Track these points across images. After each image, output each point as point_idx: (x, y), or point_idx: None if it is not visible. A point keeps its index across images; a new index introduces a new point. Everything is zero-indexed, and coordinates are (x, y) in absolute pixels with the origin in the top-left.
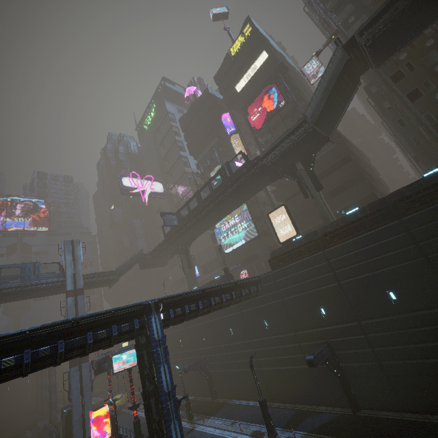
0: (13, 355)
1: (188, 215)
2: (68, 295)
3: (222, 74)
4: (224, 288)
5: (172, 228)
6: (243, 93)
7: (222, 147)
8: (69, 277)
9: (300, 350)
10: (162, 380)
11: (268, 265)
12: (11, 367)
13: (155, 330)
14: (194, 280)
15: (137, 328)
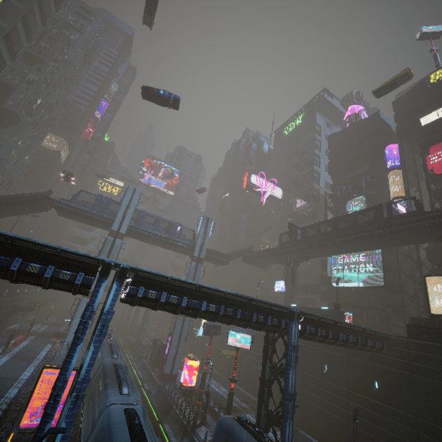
0: (211, 303)
1: (315, 236)
2: (193, 259)
3: (405, 101)
4: (353, 329)
5: (290, 240)
6: (429, 127)
7: (371, 177)
8: (198, 246)
9: (415, 438)
10: (289, 381)
11: (384, 323)
12: (211, 311)
13: (293, 336)
14: (292, 296)
15: (282, 327)
